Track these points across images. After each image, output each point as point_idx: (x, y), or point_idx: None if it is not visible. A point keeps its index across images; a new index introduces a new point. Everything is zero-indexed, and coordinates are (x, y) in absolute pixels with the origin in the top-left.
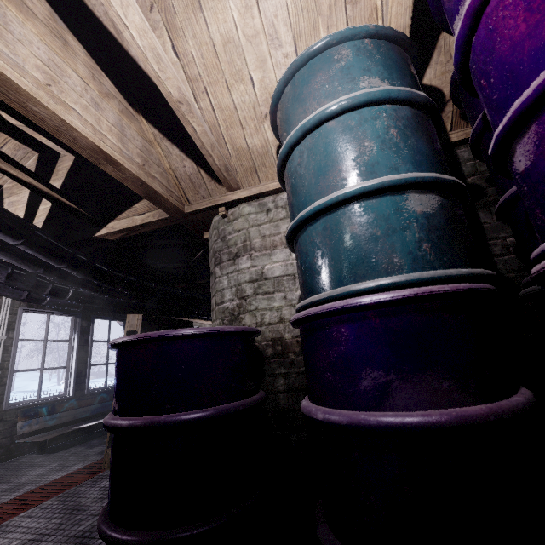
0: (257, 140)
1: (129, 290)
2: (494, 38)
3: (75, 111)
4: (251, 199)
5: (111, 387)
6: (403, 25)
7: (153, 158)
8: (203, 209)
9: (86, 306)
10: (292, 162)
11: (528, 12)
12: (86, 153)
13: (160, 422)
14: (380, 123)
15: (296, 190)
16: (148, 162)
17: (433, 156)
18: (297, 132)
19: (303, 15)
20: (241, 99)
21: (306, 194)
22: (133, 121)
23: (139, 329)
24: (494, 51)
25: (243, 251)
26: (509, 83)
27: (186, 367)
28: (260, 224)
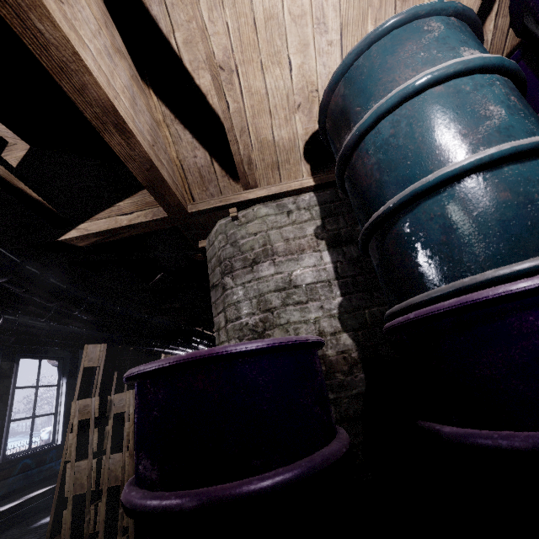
0: (285, 132)
1: (88, 314)
2: None
3: (89, 49)
4: (268, 200)
5: (37, 449)
6: None
7: (160, 142)
8: (210, 209)
9: (17, 340)
10: (377, 135)
11: None
12: (91, 112)
13: (254, 491)
14: (497, 90)
15: (390, 164)
16: (156, 144)
17: None
18: (393, 98)
19: (354, 3)
20: (275, 84)
21: (412, 165)
22: (142, 93)
23: (101, 363)
24: None
25: (264, 256)
26: None
27: (271, 396)
28: (281, 226)
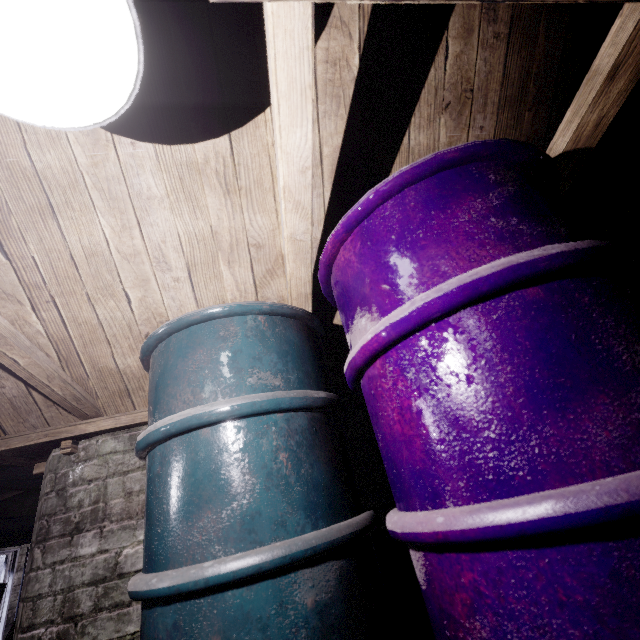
0: (133, 360)
1: None
2: (377, 407)
3: None
4: (119, 429)
5: None
6: (304, 292)
7: None
8: (30, 445)
9: None
10: (152, 461)
11: (402, 417)
12: None
13: None
14: (267, 443)
15: (151, 515)
16: None
17: (333, 482)
18: (158, 432)
19: (199, 247)
20: (110, 314)
21: (160, 537)
22: None
23: None
24: (378, 419)
25: (91, 521)
26: (394, 471)
27: None
28: (127, 471)
